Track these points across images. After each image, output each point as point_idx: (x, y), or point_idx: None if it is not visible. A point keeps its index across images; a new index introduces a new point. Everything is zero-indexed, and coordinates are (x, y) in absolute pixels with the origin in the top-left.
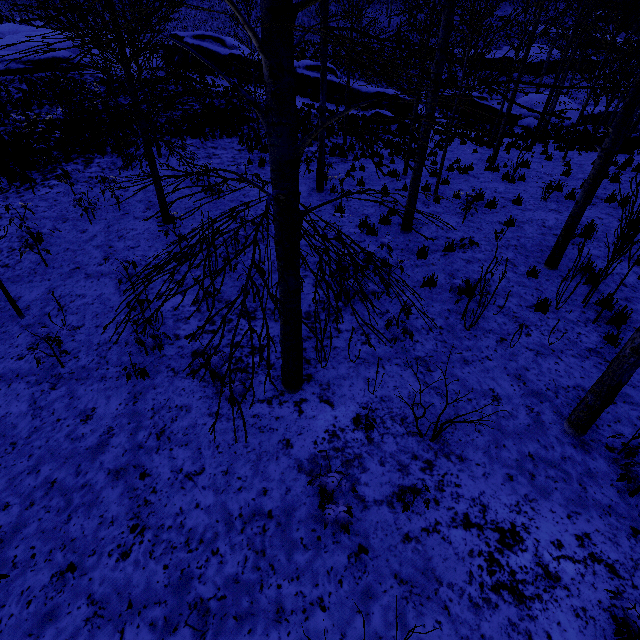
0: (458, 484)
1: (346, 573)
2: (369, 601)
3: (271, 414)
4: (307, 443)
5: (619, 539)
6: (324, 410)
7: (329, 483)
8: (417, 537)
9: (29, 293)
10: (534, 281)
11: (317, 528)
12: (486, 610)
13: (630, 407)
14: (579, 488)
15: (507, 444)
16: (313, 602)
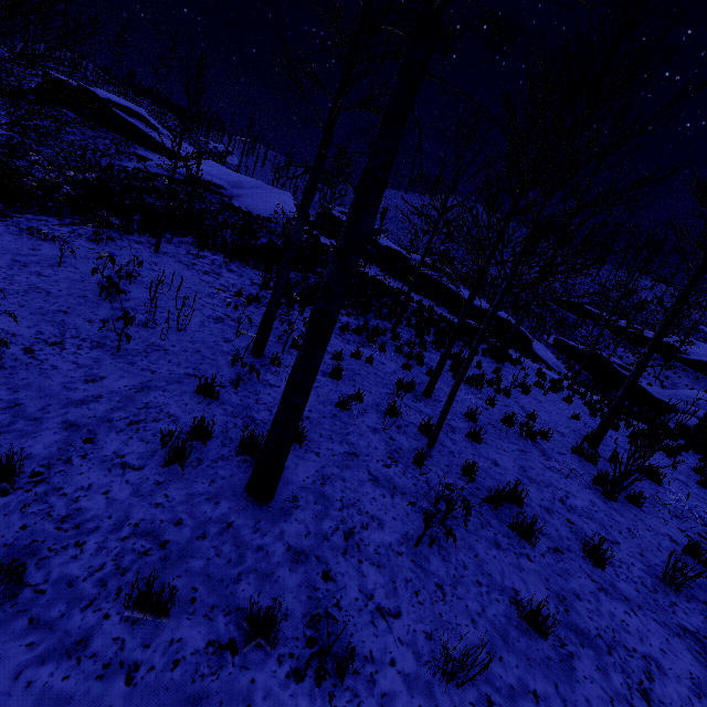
0: None
1: None
2: None
3: None
4: None
5: None
6: None
7: None
8: None
9: None
10: None
11: None
12: None
13: None
14: None
15: None
16: None
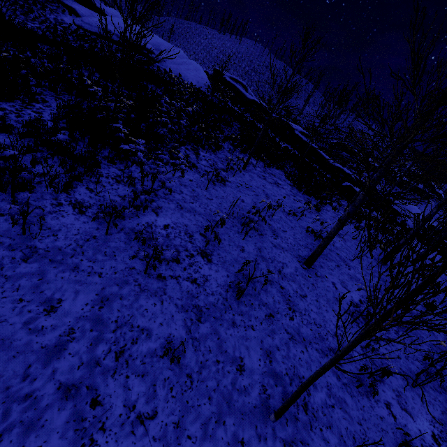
0: None
1: None
2: None
3: None
4: None
5: None
6: None
7: None
8: None
9: (247, 352)
10: None
11: None
12: None
13: None
14: None
15: None
16: None
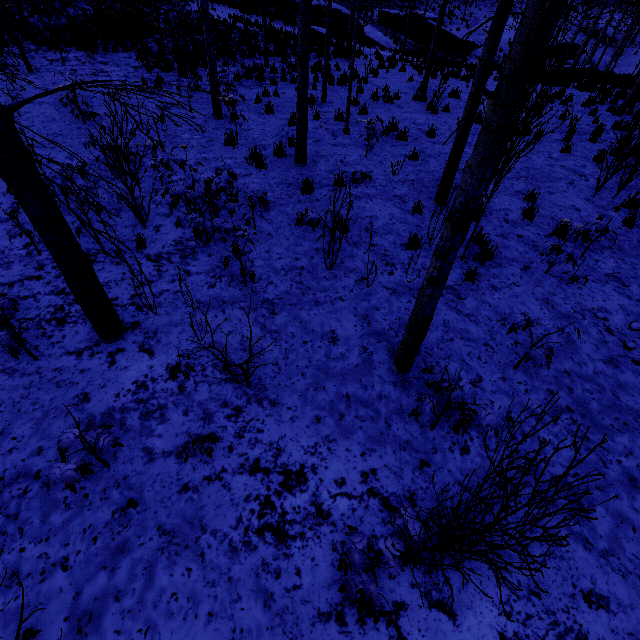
0: (261, 429)
1: (105, 529)
2: (120, 556)
3: (77, 367)
4: (108, 396)
5: (404, 472)
6: (141, 360)
7: (63, 440)
8: (196, 486)
9: None
10: (418, 218)
11: (88, 485)
12: (243, 553)
13: (465, 343)
14: (384, 426)
15: (328, 386)
16: (56, 563)
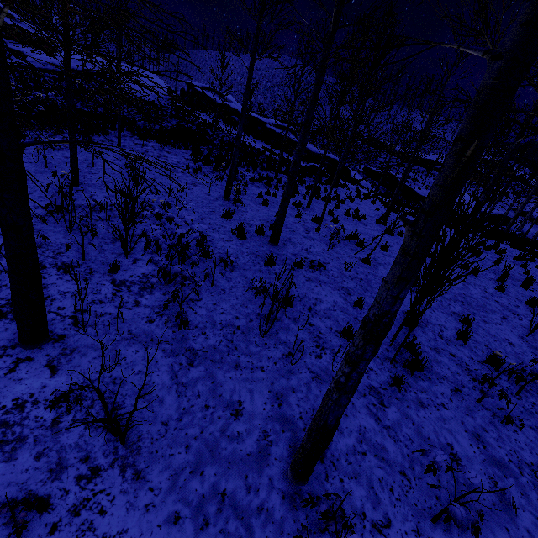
0: (104, 510)
1: None
2: None
3: None
4: None
5: None
6: (40, 375)
7: None
8: None
9: None
10: (358, 311)
11: None
12: None
13: (379, 463)
14: None
15: (207, 471)
16: None
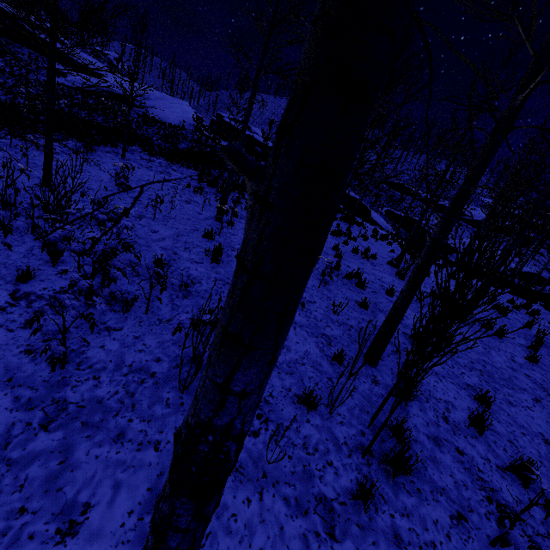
0: None
1: None
2: None
3: None
4: None
5: None
6: None
7: None
8: None
9: None
10: (335, 368)
11: None
12: None
13: None
14: None
15: None
16: None
